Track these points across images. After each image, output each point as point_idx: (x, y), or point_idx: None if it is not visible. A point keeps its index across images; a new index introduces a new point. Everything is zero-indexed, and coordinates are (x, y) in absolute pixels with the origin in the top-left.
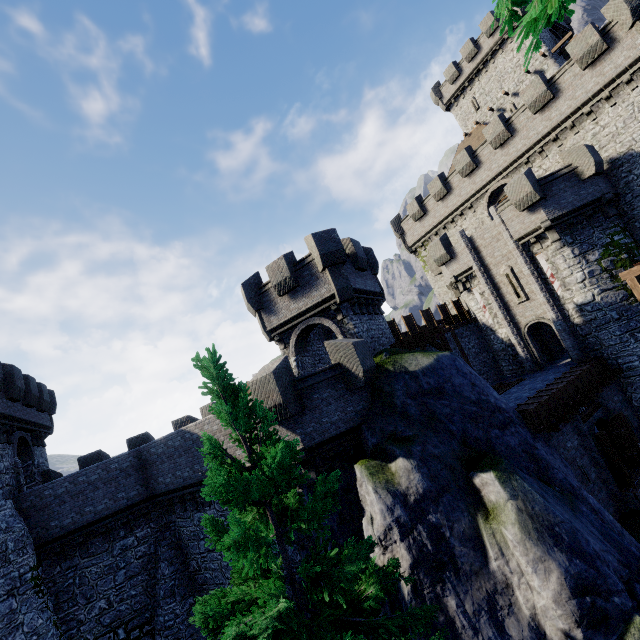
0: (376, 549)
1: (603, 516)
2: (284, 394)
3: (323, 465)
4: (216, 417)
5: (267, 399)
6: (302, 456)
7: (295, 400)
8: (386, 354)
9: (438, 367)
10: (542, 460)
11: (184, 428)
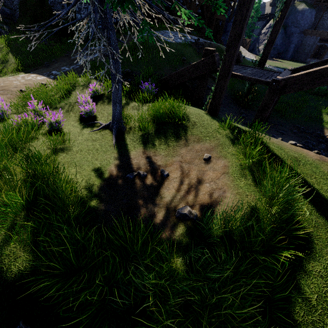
0: (263, 30)
1: (289, 48)
2: (273, 1)
3: (271, 19)
4: (268, 2)
5: (271, 1)
6: (268, 14)
7: (274, 3)
8: (301, 2)
9: (301, 10)
10: (293, 35)
11: (265, 2)
